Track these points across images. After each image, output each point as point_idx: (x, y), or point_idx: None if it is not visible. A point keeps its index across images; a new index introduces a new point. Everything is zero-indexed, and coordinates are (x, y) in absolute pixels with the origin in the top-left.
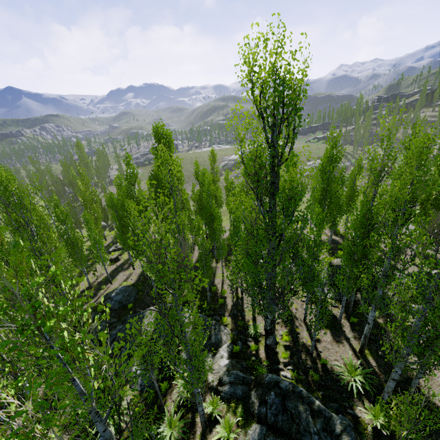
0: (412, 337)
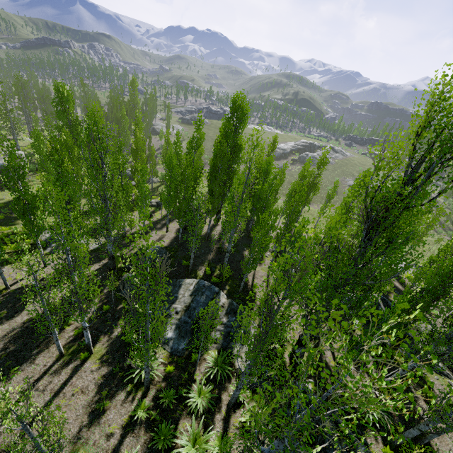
0: None
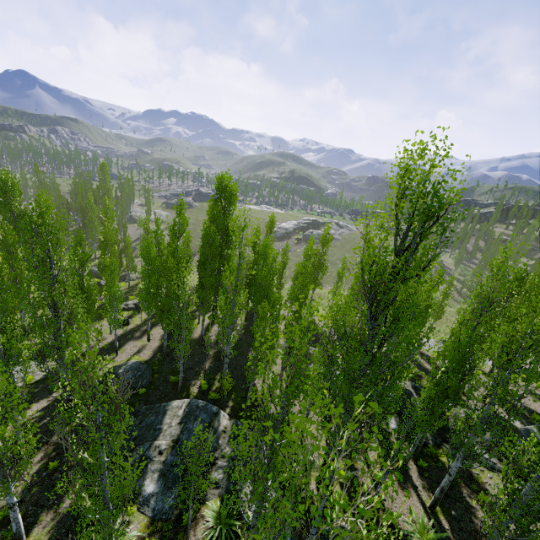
0: (518, 508)
